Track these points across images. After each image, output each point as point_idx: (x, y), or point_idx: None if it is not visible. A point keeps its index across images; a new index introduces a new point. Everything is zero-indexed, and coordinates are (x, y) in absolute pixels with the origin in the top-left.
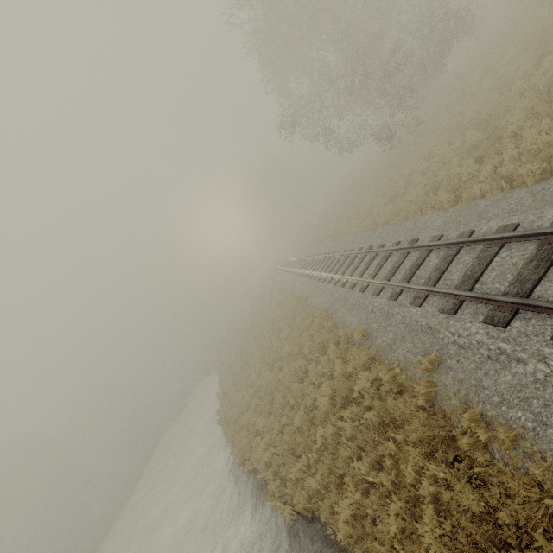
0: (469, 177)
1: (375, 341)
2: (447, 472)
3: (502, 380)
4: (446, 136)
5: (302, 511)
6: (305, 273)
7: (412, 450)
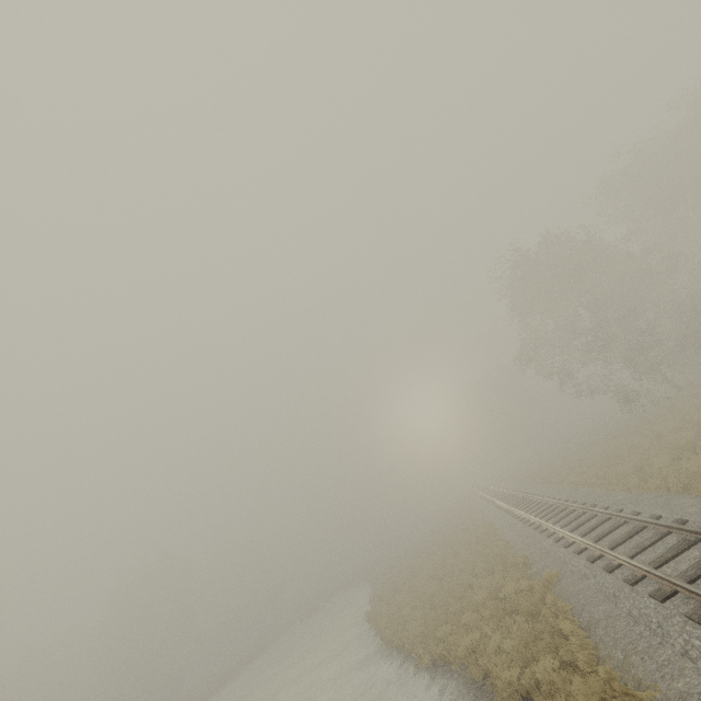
0: (659, 471)
1: (531, 567)
2: (529, 622)
3: (577, 587)
4: (677, 424)
5: (438, 657)
6: (504, 507)
7: (519, 619)
